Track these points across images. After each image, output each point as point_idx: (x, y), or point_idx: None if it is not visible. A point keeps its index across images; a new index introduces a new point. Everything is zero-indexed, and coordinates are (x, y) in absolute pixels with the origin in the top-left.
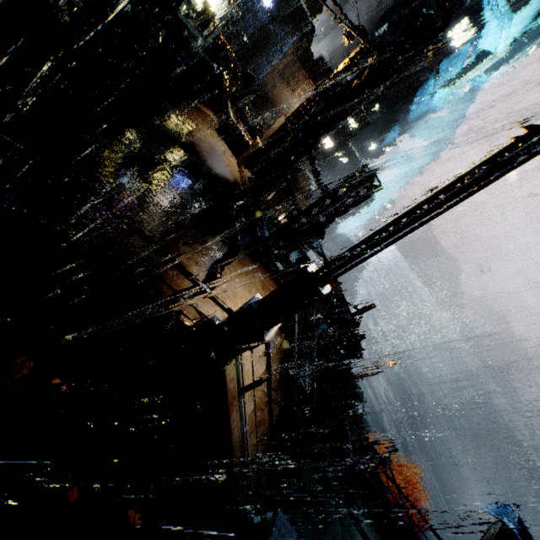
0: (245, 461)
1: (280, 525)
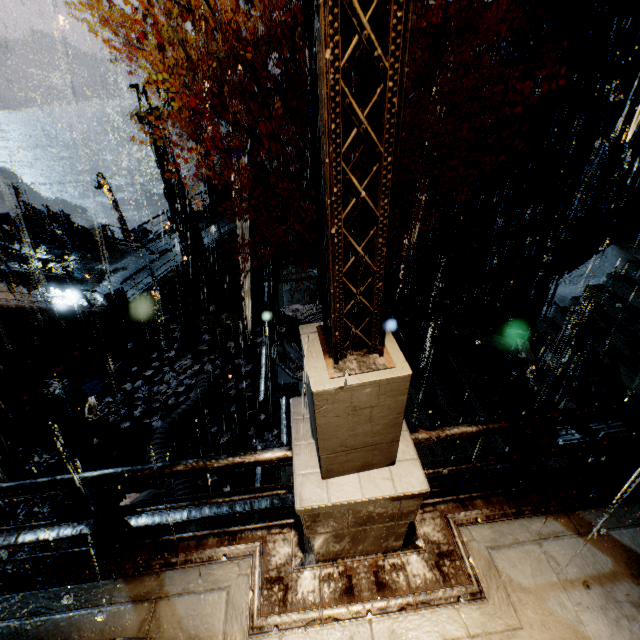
0: (47, 304)
1: (102, 289)
